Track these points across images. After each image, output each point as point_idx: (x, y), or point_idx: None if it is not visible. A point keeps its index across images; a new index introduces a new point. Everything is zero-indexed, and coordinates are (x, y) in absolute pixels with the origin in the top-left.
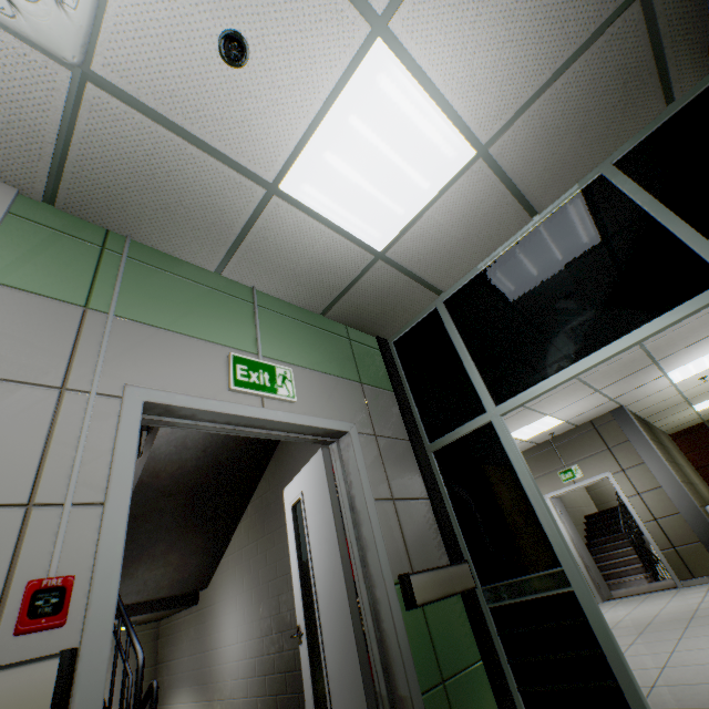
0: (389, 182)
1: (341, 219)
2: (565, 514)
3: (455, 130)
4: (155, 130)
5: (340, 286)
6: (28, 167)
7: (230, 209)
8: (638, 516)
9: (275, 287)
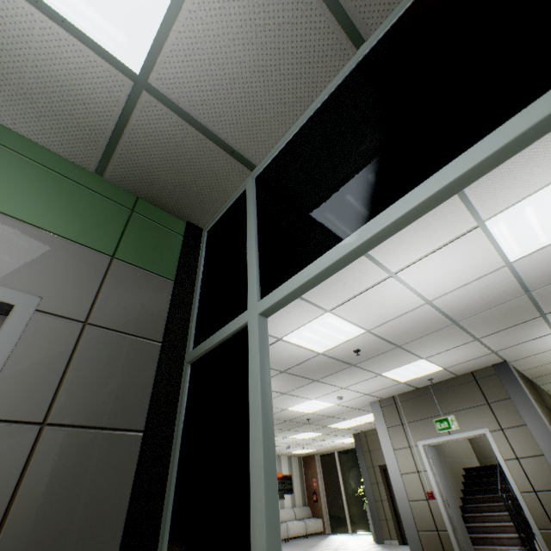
0: None
1: None
2: (438, 465)
3: None
4: None
5: (104, 129)
6: None
7: None
8: (515, 484)
9: (8, 114)
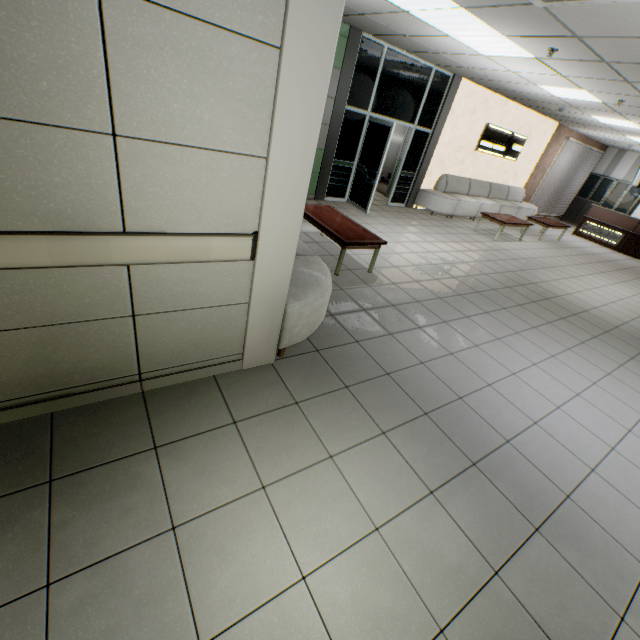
0: None
1: None
2: None
3: None
4: None
5: None
6: None
7: None
8: None
9: None
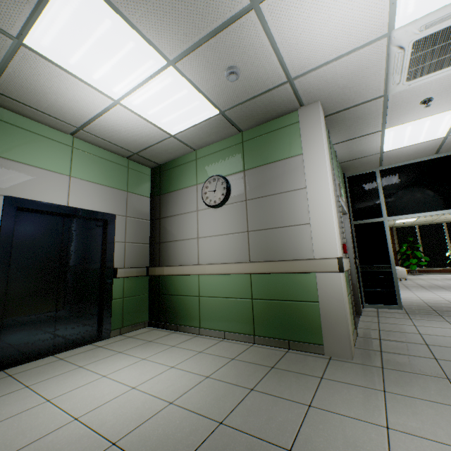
0: (413, 136)
1: (387, 141)
2: None
3: (447, 130)
4: (379, 110)
5: (358, 157)
6: (335, 108)
7: (364, 131)
8: None
9: (340, 152)
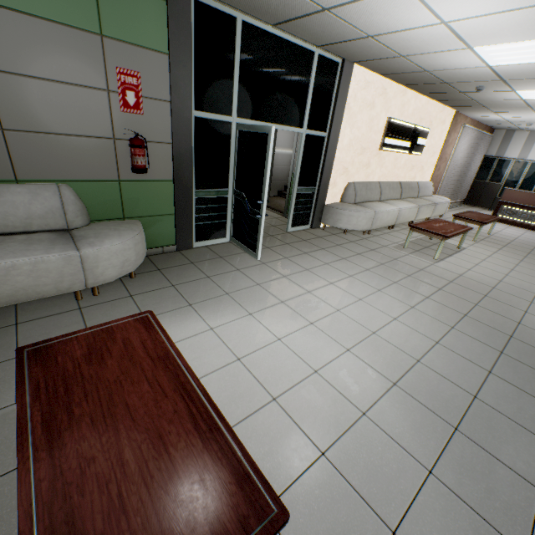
0: None
1: None
2: None
3: None
4: None
5: None
6: None
7: None
8: None
9: None
